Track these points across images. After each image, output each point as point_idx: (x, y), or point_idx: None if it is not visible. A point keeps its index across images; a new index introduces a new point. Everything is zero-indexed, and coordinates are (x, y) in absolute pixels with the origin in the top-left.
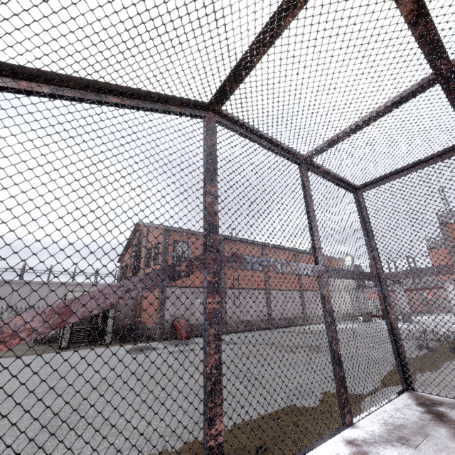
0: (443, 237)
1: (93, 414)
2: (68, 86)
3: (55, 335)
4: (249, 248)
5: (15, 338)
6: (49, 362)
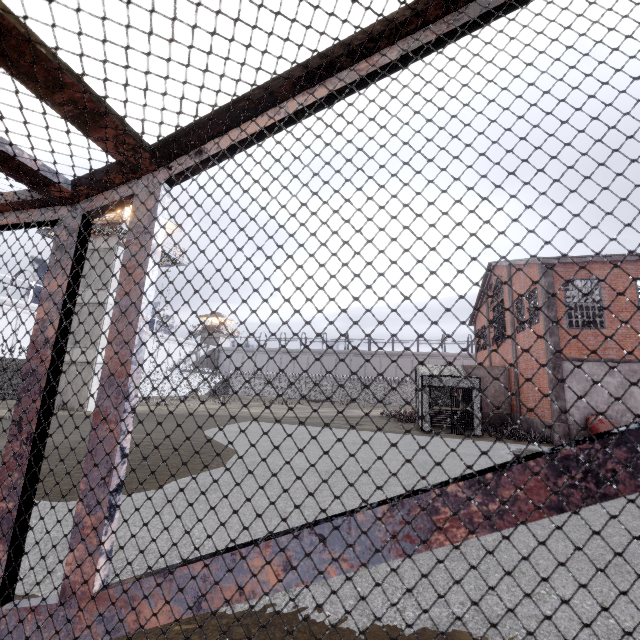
0: None
1: (493, 544)
2: (424, 23)
3: (413, 414)
4: None
5: (457, 525)
6: (530, 594)
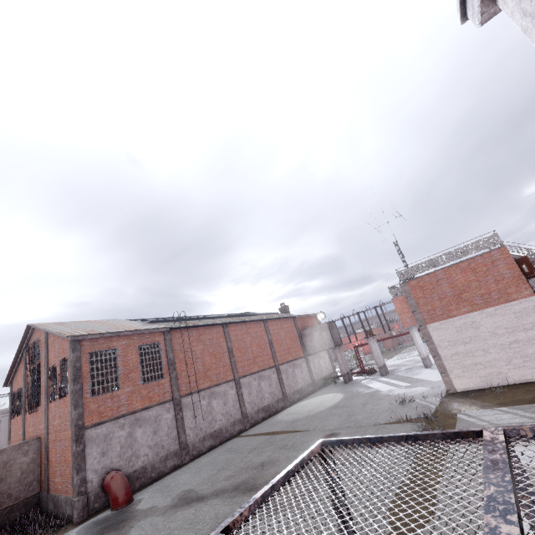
0: (406, 296)
1: None
2: None
3: None
4: (206, 332)
5: None
6: None
